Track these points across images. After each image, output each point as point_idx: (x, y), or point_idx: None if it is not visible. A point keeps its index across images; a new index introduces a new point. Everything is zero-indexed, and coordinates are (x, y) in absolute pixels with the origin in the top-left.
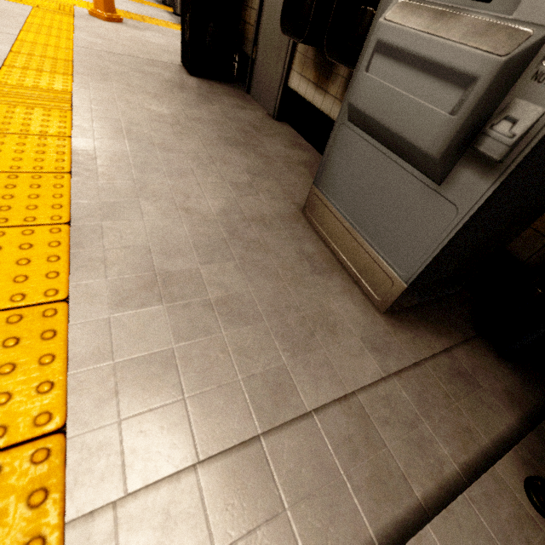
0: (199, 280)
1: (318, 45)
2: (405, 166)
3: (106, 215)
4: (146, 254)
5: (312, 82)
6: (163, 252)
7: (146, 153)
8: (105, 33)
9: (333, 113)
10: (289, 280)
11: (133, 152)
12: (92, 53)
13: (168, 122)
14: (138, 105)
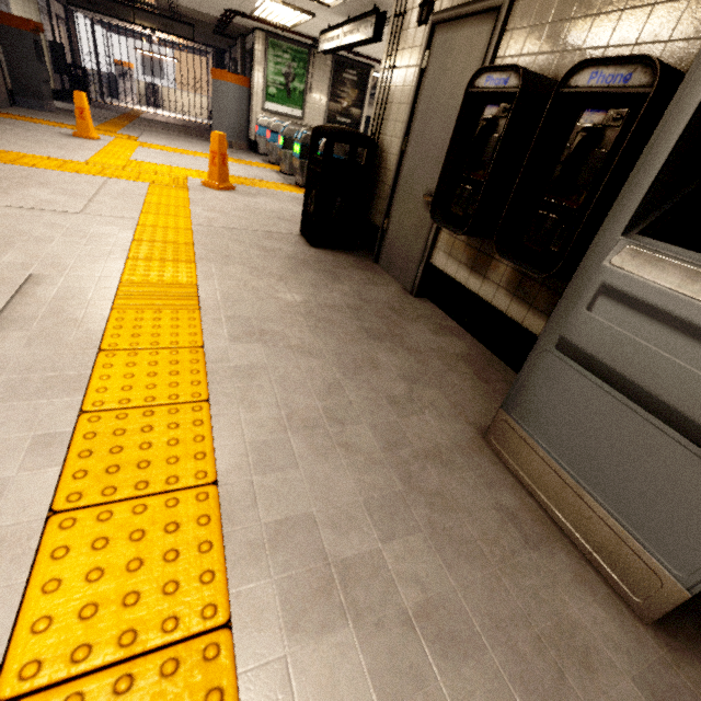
0: (385, 572)
1: (477, 235)
2: (662, 427)
3: (255, 463)
4: (312, 527)
5: (465, 264)
6: (332, 523)
7: (284, 361)
8: (219, 205)
9: (496, 301)
10: (500, 563)
11: (270, 362)
12: (210, 231)
13: (300, 313)
14: (265, 293)
